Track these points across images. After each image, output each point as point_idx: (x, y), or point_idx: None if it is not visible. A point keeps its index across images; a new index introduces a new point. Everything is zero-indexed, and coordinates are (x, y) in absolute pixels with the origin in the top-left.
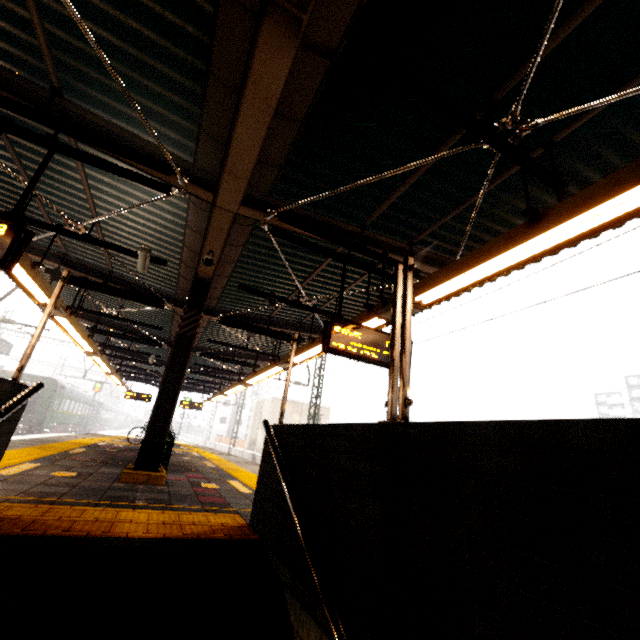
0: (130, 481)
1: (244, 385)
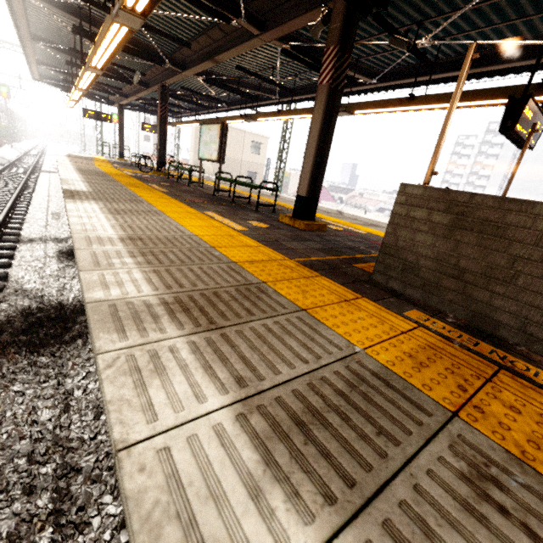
0: (309, 230)
1: (250, 121)
